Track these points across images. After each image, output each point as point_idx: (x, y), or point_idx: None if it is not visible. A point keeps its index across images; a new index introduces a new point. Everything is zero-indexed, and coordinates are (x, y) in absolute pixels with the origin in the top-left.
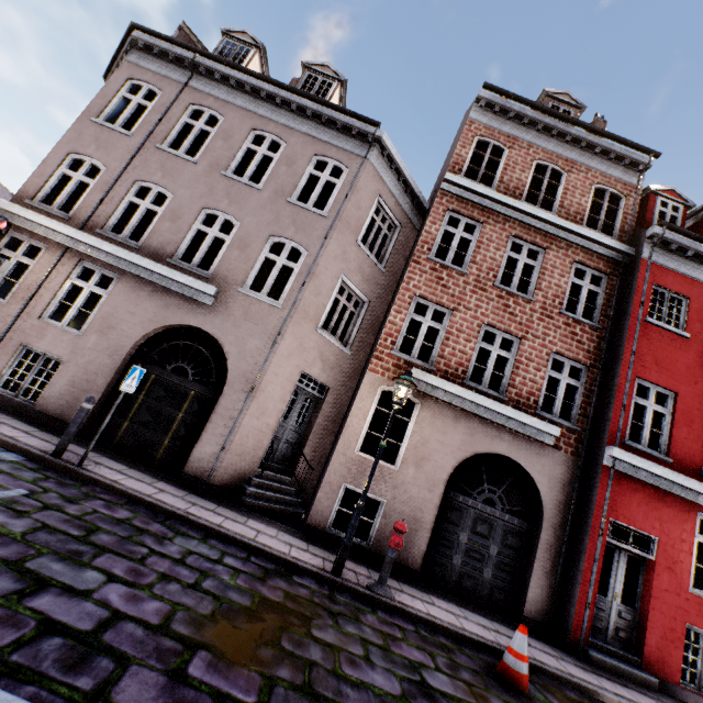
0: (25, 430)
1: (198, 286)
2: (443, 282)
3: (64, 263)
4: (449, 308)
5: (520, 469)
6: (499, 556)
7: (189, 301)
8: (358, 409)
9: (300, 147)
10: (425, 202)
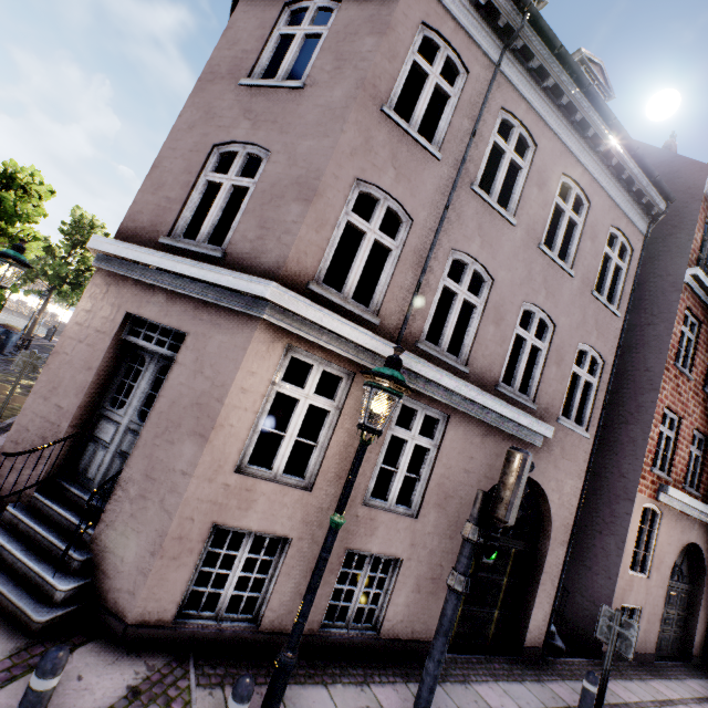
0: None
1: (539, 428)
2: (679, 390)
3: None
4: (680, 416)
5: (690, 546)
6: (677, 616)
7: (518, 443)
8: (631, 531)
9: (601, 212)
10: None
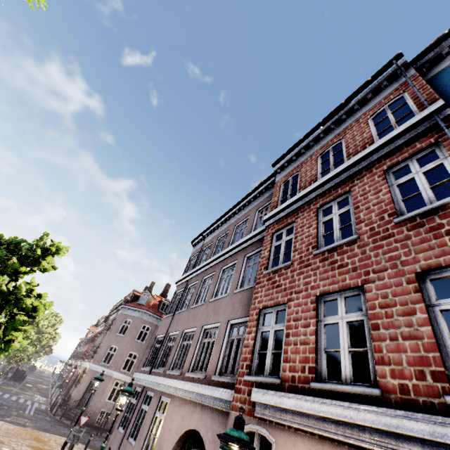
0: None
1: None
2: None
3: None
4: None
5: None
6: None
7: None
8: None
9: None
10: None
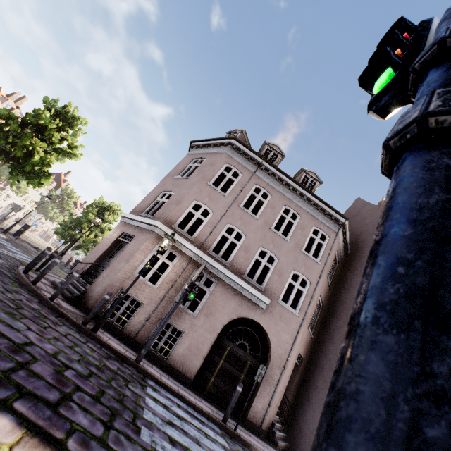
0: (184, 389)
1: (261, 297)
2: None
3: (188, 267)
4: None
5: None
6: None
7: (252, 303)
8: None
9: (307, 220)
10: (348, 251)
